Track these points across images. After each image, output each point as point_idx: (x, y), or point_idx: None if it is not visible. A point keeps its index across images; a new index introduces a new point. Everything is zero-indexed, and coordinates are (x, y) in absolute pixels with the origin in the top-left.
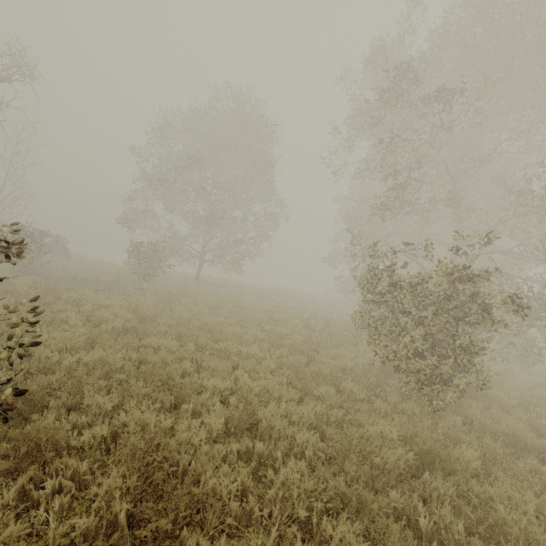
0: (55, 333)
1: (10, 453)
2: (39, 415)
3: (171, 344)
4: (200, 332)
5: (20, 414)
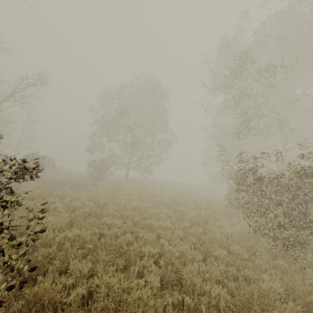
0: (50, 218)
1: (25, 311)
2: (44, 283)
3: (118, 222)
4: (133, 212)
5: (30, 276)
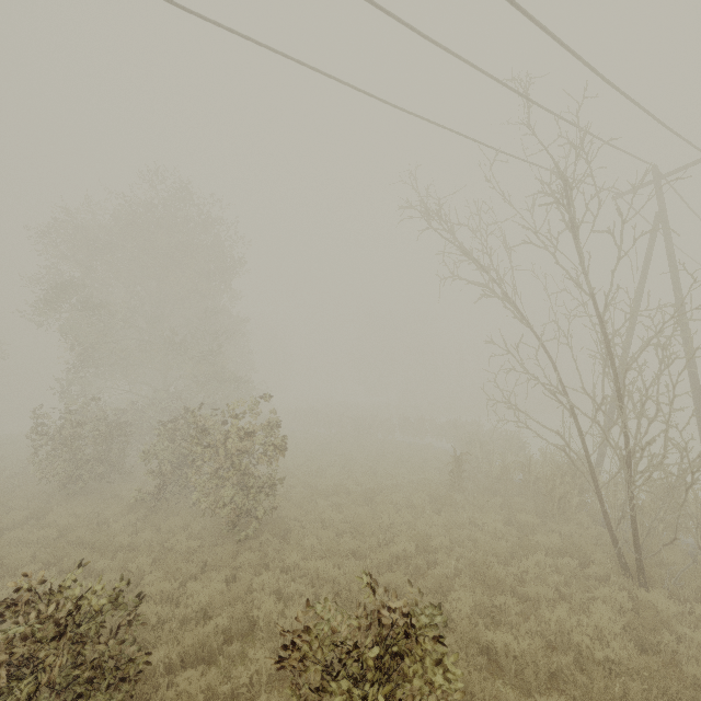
0: None
1: None
2: None
3: None
4: None
5: None
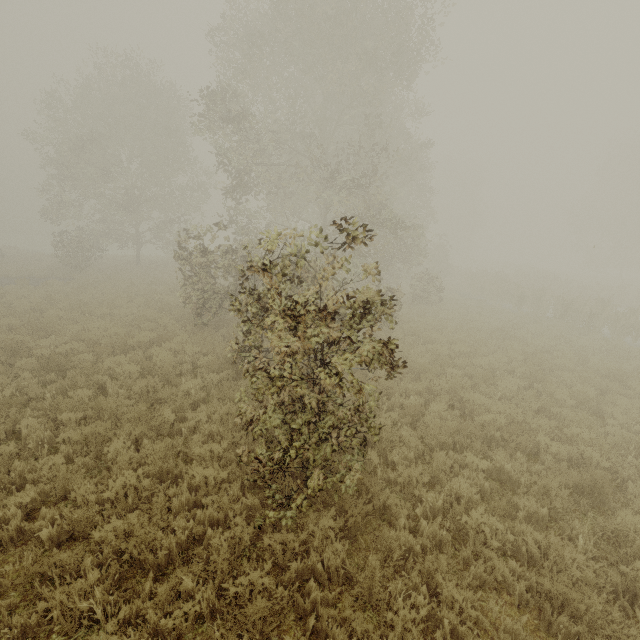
0: None
1: None
2: None
3: (61, 313)
4: (96, 305)
5: None
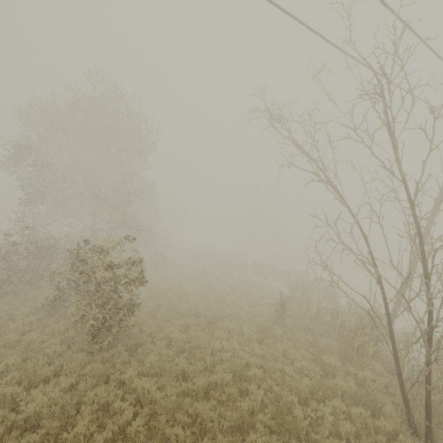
0: None
1: None
2: None
3: None
4: None
5: None
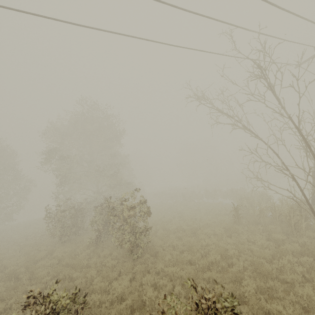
0: None
1: None
2: None
3: None
4: None
5: None
